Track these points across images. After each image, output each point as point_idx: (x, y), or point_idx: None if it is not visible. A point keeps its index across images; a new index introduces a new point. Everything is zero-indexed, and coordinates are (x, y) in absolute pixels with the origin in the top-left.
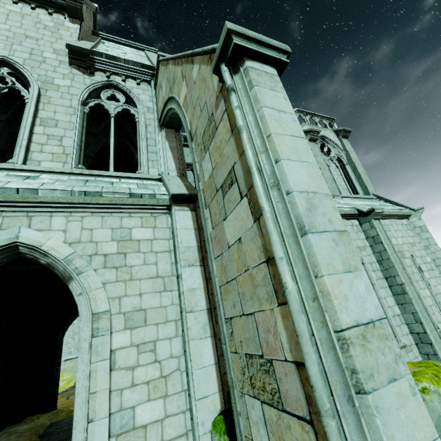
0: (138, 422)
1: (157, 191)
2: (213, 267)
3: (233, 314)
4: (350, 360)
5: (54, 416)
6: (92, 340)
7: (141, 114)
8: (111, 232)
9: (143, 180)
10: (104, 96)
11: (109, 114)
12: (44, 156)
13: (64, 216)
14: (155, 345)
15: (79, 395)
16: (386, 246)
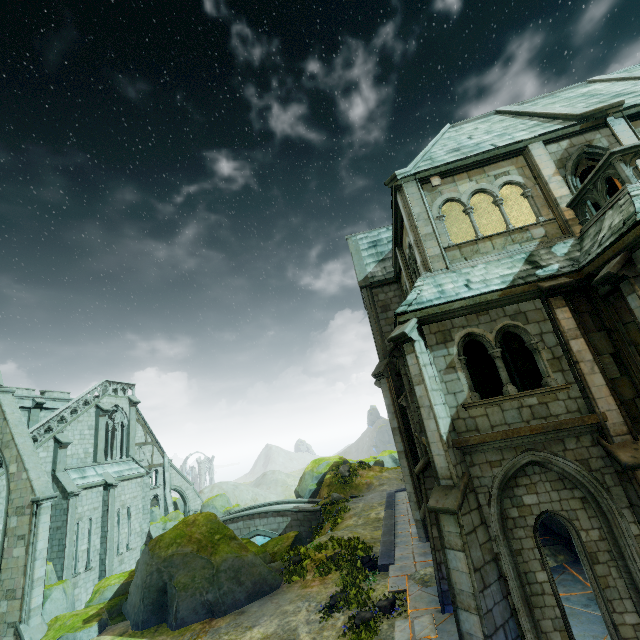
0: None
1: None
2: (2, 561)
3: (6, 578)
4: (34, 584)
5: None
6: None
7: None
8: None
9: None
10: None
11: None
12: None
13: None
14: None
15: None
16: (110, 507)
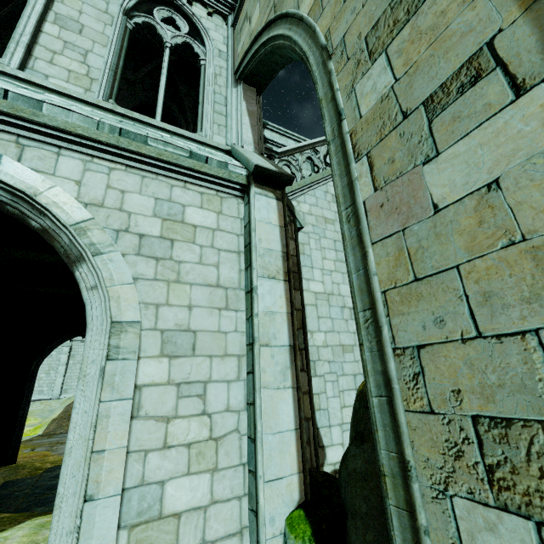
0: (168, 508)
1: (229, 161)
2: (370, 258)
3: (434, 338)
4: None
5: (12, 473)
6: (106, 364)
7: (210, 56)
8: (153, 203)
9: (204, 146)
10: (158, 15)
11: (163, 43)
12: (55, 70)
13: (80, 159)
14: (205, 388)
15: (73, 453)
16: None
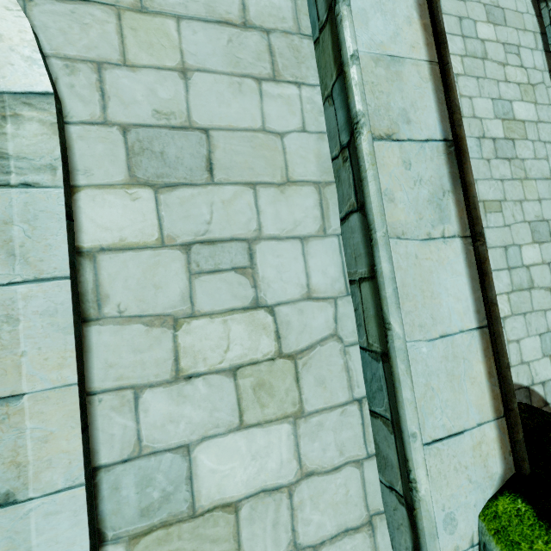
0: (208, 495)
1: None
2: None
3: None
4: None
5: None
6: None
7: None
8: None
9: None
10: None
11: None
12: None
13: None
14: (251, 254)
15: None
16: None
